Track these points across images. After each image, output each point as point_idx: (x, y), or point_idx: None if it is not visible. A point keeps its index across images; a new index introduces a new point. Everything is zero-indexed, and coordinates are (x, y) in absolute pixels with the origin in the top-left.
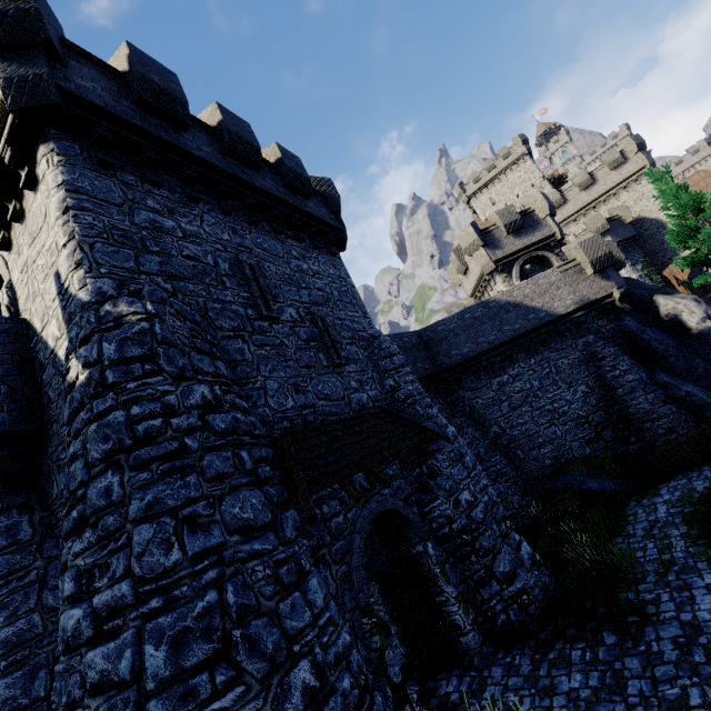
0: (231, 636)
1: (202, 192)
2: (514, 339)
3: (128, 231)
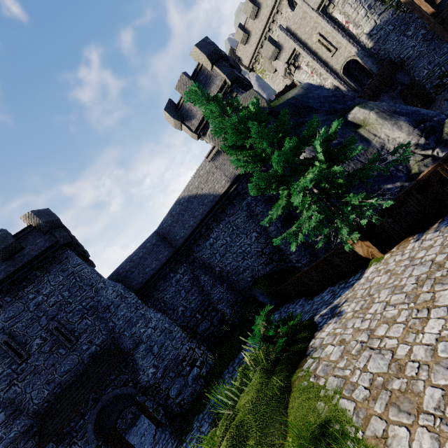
0: None
1: None
2: (203, 219)
3: None
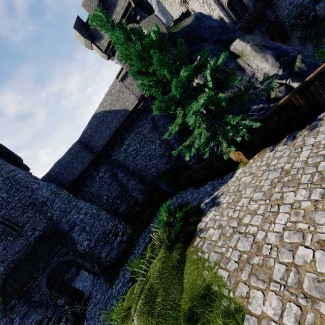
0: None
1: None
2: (117, 130)
3: None
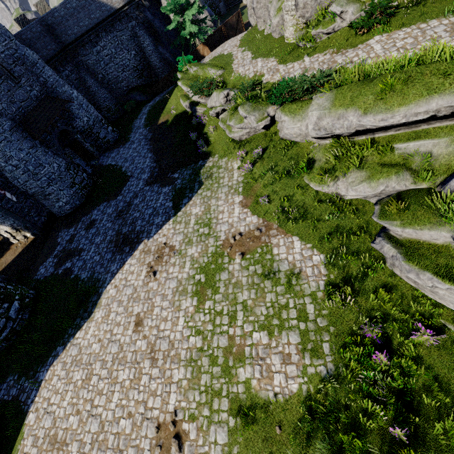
0: (41, 163)
1: None
2: (97, 25)
3: None
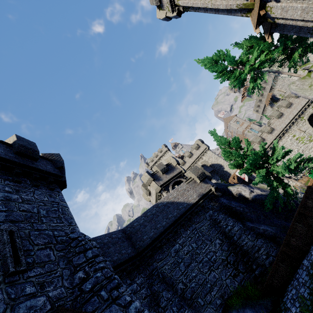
0: None
1: None
2: (175, 221)
3: None
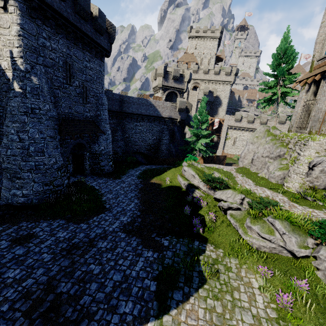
0: (45, 150)
1: (62, 28)
2: (147, 115)
3: (36, 47)
